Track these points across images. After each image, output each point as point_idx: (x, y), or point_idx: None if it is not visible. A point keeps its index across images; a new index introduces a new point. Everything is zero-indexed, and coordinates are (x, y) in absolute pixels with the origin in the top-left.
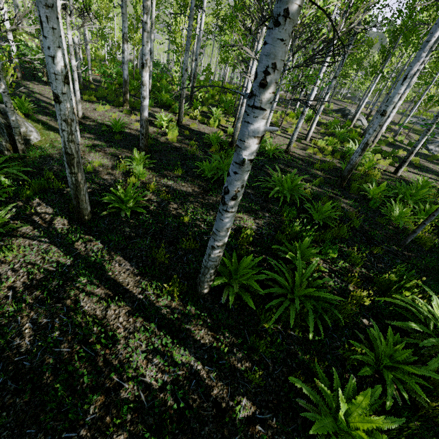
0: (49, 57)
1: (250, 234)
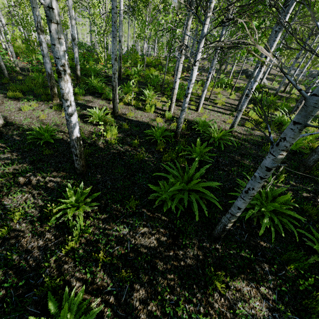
0: None
1: None
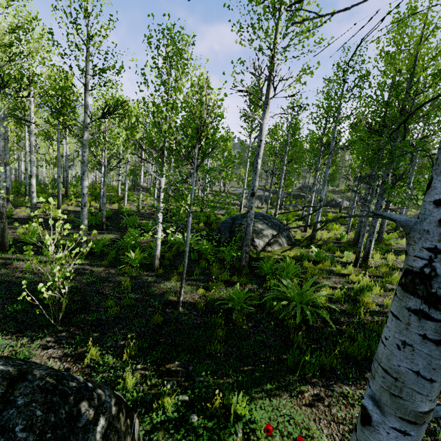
0: None
1: (108, 238)
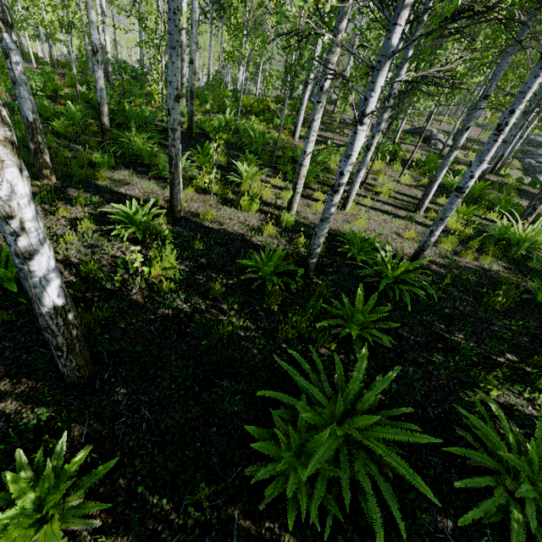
0: None
1: None
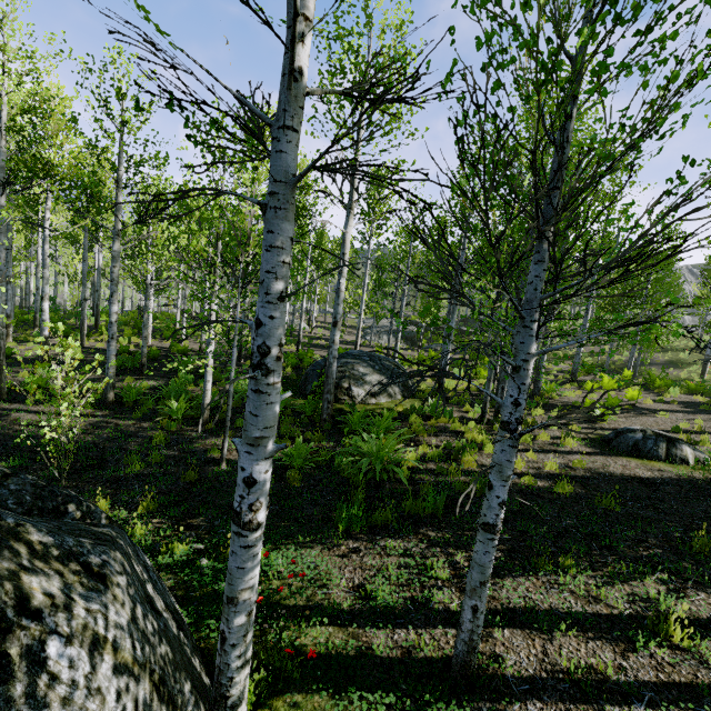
0: None
1: (147, 385)
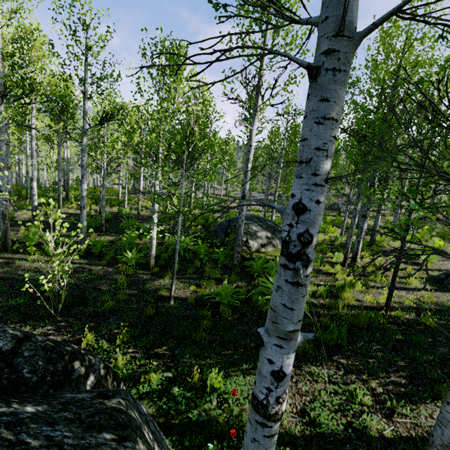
0: (1, 179)
1: (107, 239)
